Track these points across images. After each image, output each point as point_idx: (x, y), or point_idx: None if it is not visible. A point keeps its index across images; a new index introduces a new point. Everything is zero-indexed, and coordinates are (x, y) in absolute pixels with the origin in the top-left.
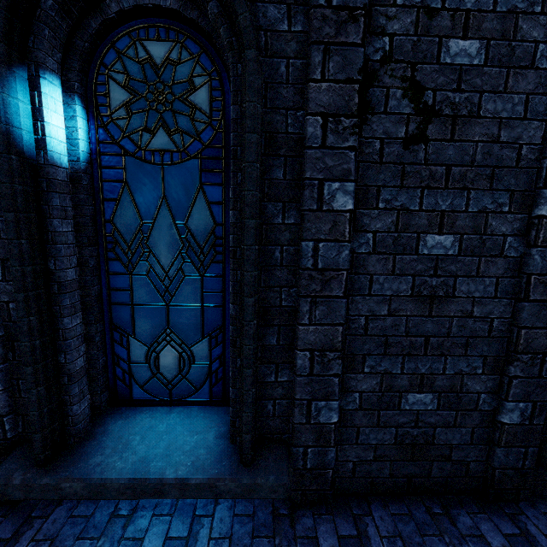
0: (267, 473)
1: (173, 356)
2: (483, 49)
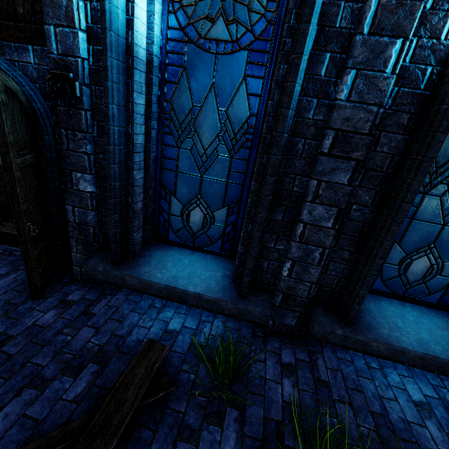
0: None
1: (424, 266)
2: None
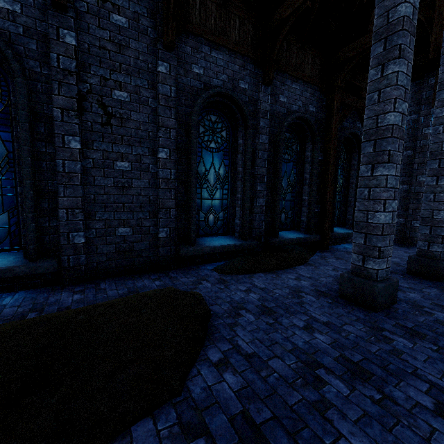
0: (44, 262)
1: None
2: (129, 96)
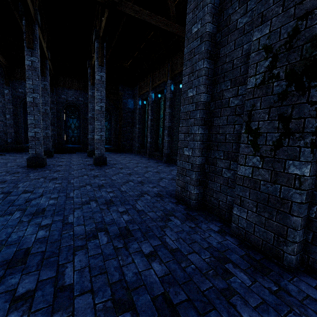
0: None
1: None
2: None
